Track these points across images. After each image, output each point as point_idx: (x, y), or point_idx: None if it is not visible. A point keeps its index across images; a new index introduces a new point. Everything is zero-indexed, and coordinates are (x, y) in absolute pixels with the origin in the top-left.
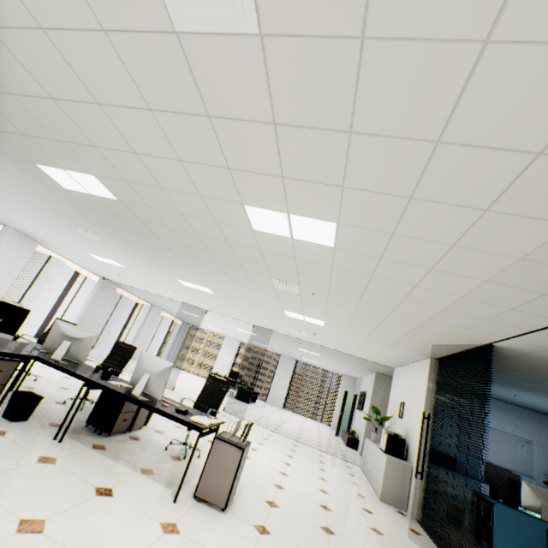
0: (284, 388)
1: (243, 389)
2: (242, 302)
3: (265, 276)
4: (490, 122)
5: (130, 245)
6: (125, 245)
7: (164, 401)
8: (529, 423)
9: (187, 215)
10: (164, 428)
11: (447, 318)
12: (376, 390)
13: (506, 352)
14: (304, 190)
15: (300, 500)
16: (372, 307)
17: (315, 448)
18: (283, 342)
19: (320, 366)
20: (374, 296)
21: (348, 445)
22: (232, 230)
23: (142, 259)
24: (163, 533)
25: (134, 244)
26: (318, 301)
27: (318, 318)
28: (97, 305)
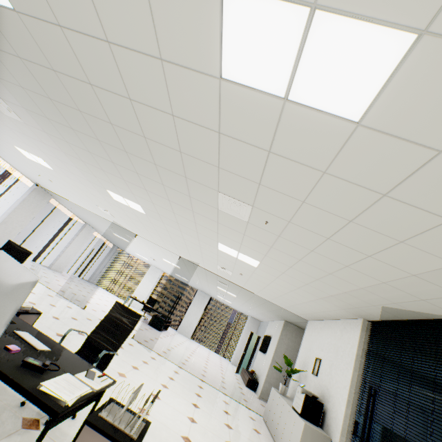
0: (195, 320)
1: (158, 316)
2: (174, 228)
3: (211, 190)
4: None
5: (51, 128)
6: (46, 128)
7: (20, 337)
8: (426, 393)
9: (117, 42)
10: None
11: None
12: (282, 337)
13: None
14: None
15: None
16: (337, 250)
17: (220, 390)
18: (205, 278)
19: (231, 305)
20: (356, 233)
21: (247, 386)
22: (185, 83)
23: (68, 156)
24: None
25: (55, 126)
26: (266, 234)
27: (254, 256)
28: (25, 210)
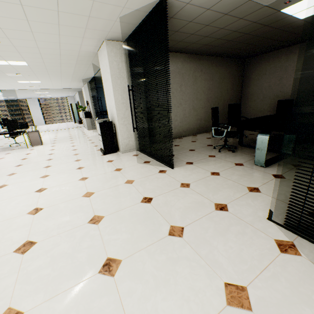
0: (40, 115)
1: None
2: None
3: (2, 73)
4: (48, 52)
5: None
6: None
7: (1, 132)
8: None
9: None
10: (1, 145)
11: (77, 73)
12: (81, 99)
13: (100, 77)
14: (10, 58)
15: (63, 138)
16: (54, 75)
17: (66, 129)
18: (24, 92)
19: (53, 97)
20: (52, 73)
21: (80, 124)
22: None
23: None
24: (31, 150)
25: None
26: (32, 76)
27: (36, 81)
28: None
